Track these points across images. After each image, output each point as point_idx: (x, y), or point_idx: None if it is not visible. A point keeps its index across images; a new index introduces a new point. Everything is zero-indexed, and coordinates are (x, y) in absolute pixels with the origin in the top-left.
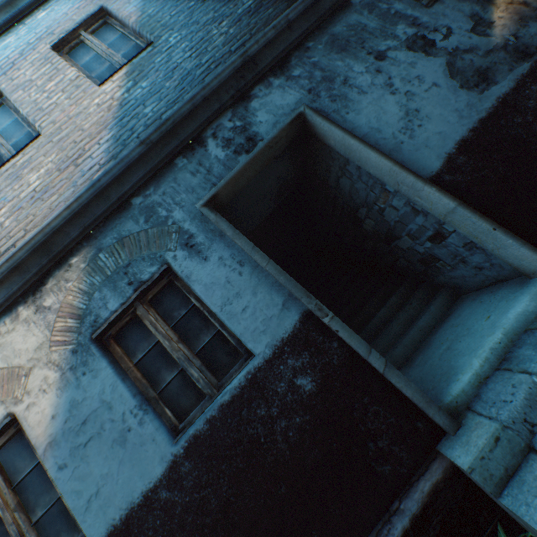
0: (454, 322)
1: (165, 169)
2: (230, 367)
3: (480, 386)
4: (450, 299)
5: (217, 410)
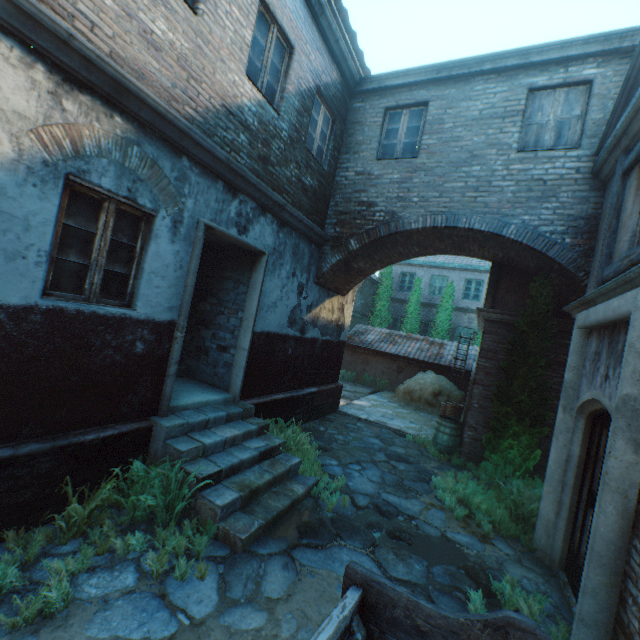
0: (181, 384)
1: (213, 175)
2: (111, 297)
3: (183, 410)
4: (183, 374)
5: (90, 312)
